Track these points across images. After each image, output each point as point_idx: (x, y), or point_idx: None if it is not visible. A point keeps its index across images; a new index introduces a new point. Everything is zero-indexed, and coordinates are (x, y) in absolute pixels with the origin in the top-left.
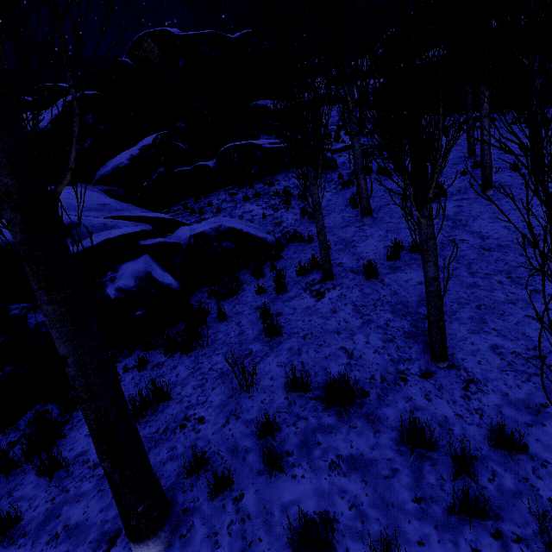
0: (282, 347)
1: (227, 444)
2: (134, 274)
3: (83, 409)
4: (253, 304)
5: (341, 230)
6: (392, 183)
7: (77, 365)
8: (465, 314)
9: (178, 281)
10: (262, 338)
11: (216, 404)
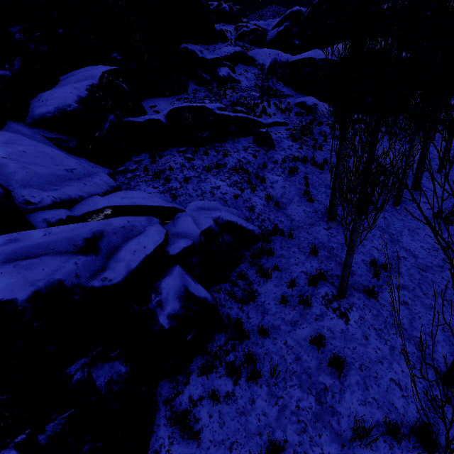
0: (350, 381)
1: None
2: (176, 294)
3: None
4: (283, 316)
5: (312, 229)
6: (327, 178)
7: None
8: (439, 336)
9: (208, 291)
10: (325, 368)
11: None
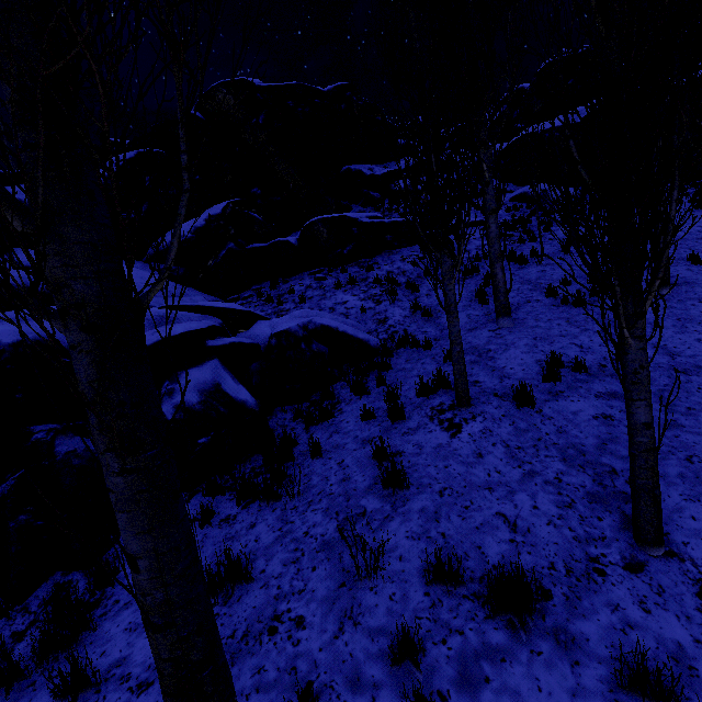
0: (410, 506)
1: (344, 671)
2: (198, 386)
3: (153, 640)
4: (357, 434)
5: (470, 334)
6: (530, 273)
7: (152, 570)
8: (671, 469)
9: (255, 397)
10: (379, 490)
11: (321, 595)
